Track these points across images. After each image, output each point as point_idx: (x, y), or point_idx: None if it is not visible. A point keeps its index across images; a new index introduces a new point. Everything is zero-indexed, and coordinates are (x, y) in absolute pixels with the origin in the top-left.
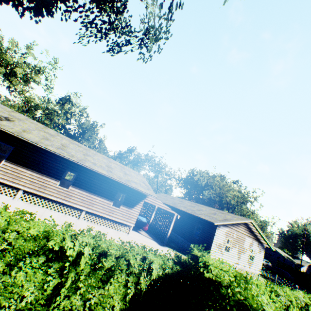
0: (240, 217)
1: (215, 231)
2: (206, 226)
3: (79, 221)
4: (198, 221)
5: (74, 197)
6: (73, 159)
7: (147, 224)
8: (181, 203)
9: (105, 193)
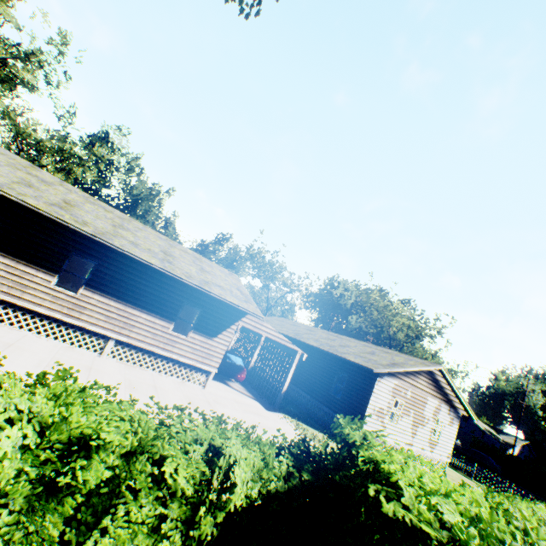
0: (420, 361)
1: (374, 385)
2: (356, 375)
3: (102, 359)
4: (341, 366)
5: (90, 310)
6: (83, 229)
7: (245, 370)
8: (310, 333)
9: (157, 306)
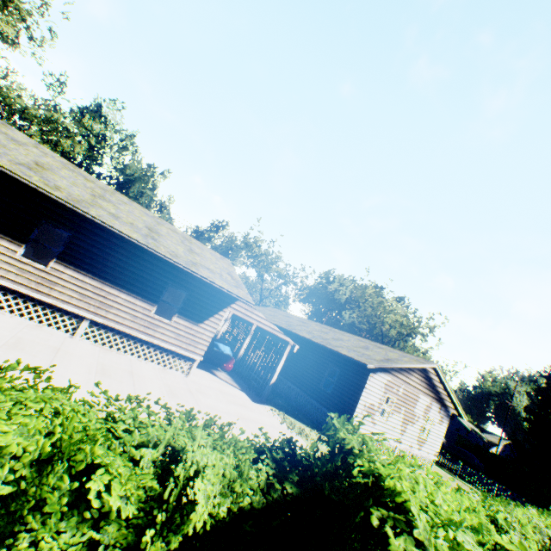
0: (414, 358)
1: (366, 381)
2: (348, 369)
3: (74, 341)
4: (333, 359)
5: (62, 286)
6: (53, 193)
7: (233, 360)
8: (303, 325)
9: (138, 286)
